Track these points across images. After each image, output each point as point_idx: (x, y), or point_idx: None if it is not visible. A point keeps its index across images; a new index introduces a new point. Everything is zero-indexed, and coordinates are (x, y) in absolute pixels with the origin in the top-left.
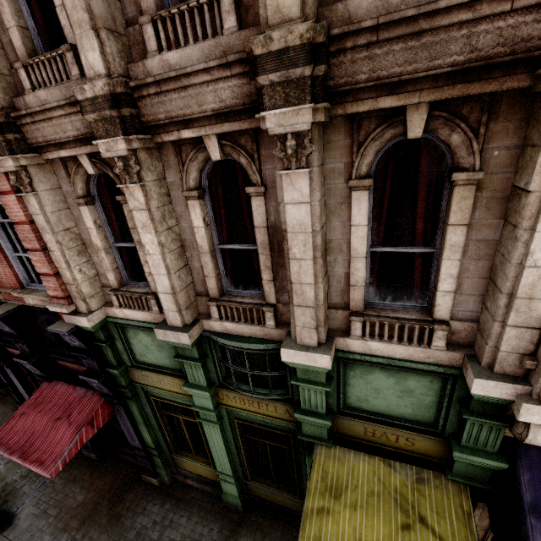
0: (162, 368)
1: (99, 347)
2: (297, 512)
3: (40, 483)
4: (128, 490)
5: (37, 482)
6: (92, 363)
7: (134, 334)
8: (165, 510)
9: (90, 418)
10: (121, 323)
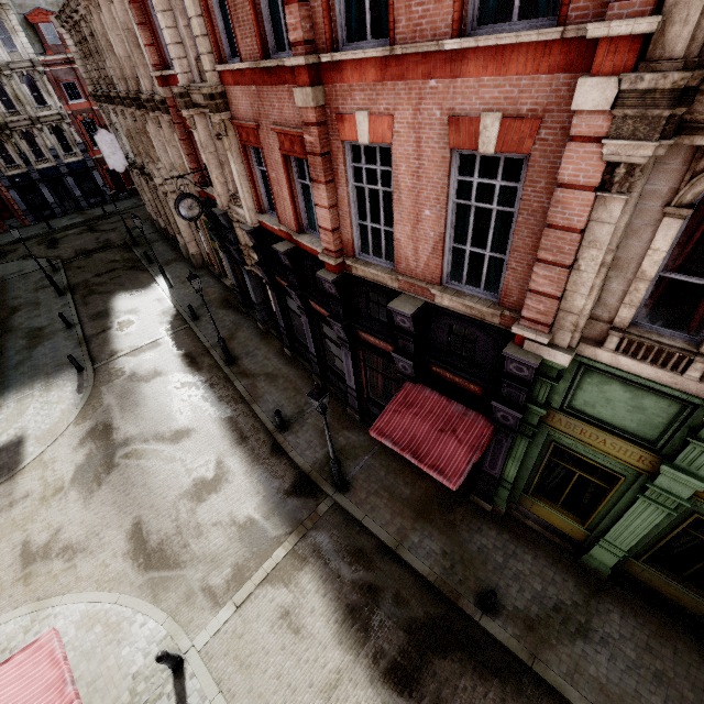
0: (614, 428)
1: (534, 380)
2: (691, 613)
3: (361, 462)
4: (455, 503)
5: (358, 460)
6: (518, 394)
7: (600, 382)
8: (503, 538)
9: (482, 443)
10: (590, 366)
